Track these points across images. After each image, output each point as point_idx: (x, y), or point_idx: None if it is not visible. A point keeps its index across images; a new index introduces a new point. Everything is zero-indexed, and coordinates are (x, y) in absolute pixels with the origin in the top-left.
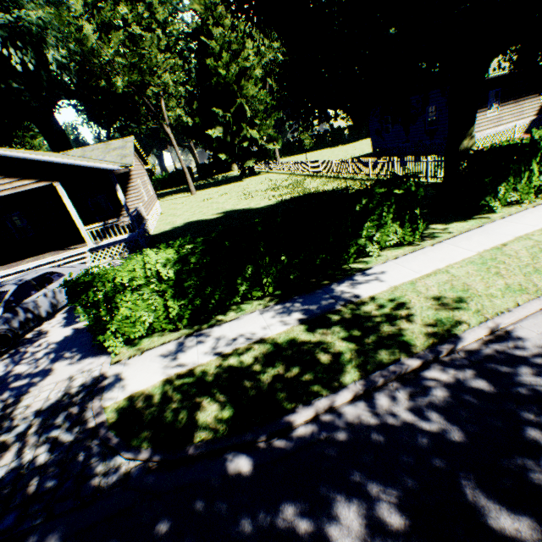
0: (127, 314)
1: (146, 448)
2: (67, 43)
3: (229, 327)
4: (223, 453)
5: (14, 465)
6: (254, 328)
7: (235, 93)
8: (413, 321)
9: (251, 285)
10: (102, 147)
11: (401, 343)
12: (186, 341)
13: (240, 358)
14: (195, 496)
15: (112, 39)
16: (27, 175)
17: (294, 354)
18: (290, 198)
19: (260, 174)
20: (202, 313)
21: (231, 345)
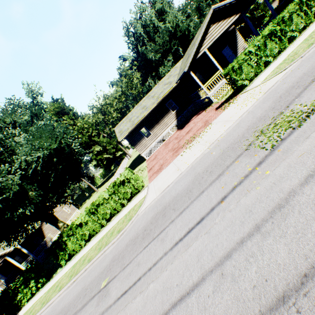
0: None
1: None
2: None
3: None
4: None
5: None
6: None
7: (93, 143)
8: None
9: None
10: None
11: None
12: None
13: None
14: None
15: None
16: None
17: None
18: None
19: None
20: None
21: None
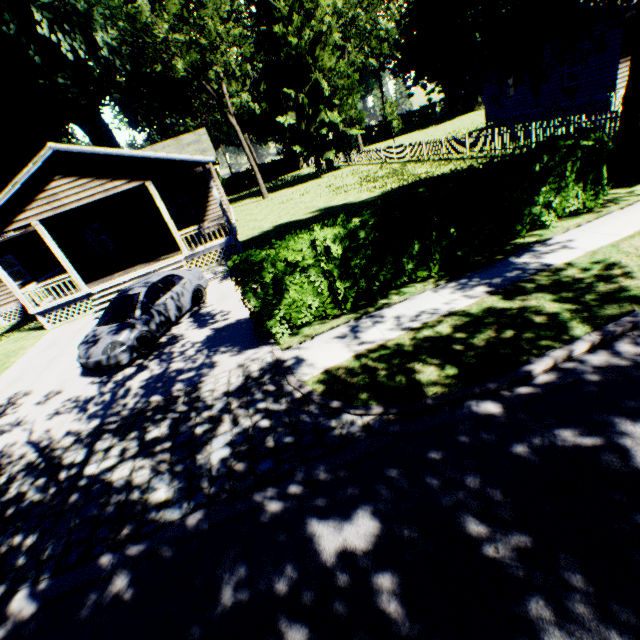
0: (295, 298)
1: (376, 404)
2: (116, 21)
3: (401, 307)
4: (463, 402)
5: (237, 430)
6: (434, 305)
7: (309, 67)
8: (633, 278)
9: (418, 264)
10: (173, 144)
11: (628, 297)
12: (358, 324)
13: (434, 330)
14: (453, 433)
15: (168, 10)
16: (118, 175)
17: (498, 320)
18: (398, 187)
19: (340, 168)
20: (363, 298)
21: (415, 321)
